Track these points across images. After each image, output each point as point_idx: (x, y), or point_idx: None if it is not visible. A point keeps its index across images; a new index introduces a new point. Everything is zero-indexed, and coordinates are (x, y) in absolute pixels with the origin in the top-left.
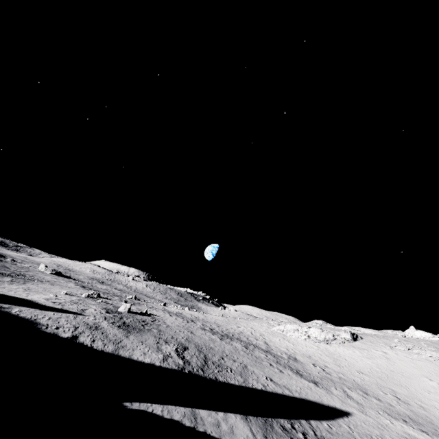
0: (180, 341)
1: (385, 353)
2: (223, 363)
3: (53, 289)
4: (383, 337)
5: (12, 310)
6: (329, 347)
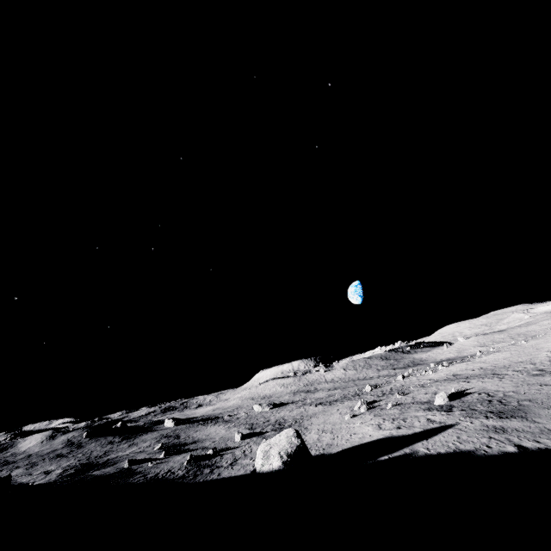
0: None
1: None
2: None
3: (328, 420)
4: None
5: (422, 451)
6: None
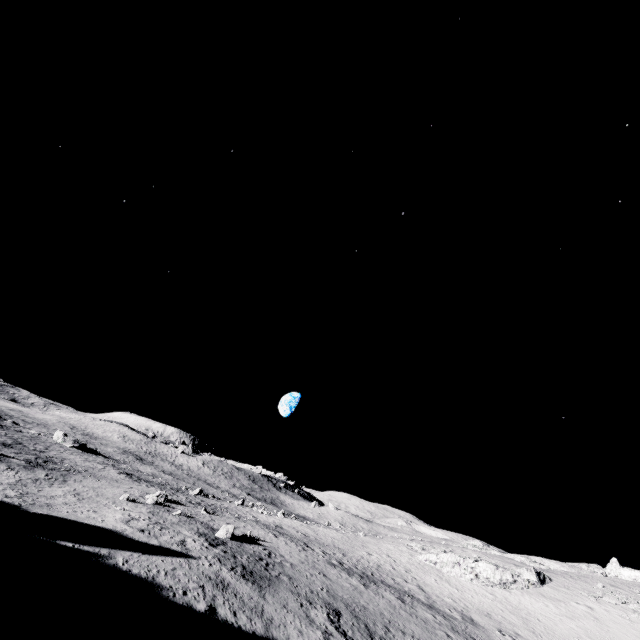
0: (323, 597)
1: (590, 609)
2: (392, 638)
3: (103, 489)
4: (579, 577)
5: (116, 561)
6: (509, 595)
